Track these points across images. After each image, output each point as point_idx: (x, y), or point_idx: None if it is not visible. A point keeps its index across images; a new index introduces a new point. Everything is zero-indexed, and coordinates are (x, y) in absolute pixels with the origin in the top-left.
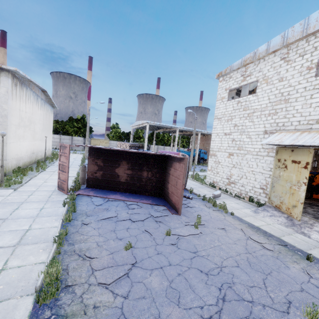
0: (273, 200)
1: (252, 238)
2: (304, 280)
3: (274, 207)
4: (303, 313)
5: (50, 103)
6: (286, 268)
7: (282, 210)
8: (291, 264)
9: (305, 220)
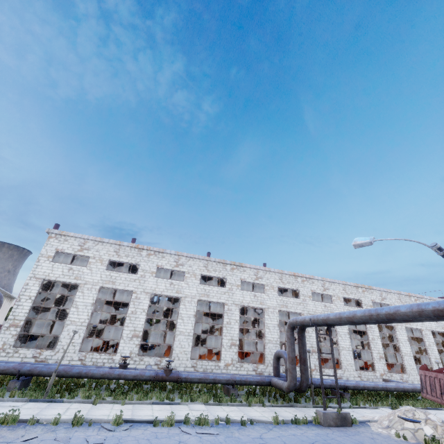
0: None
1: None
2: None
3: None
4: None
5: (10, 295)
6: None
7: None
8: None
9: None
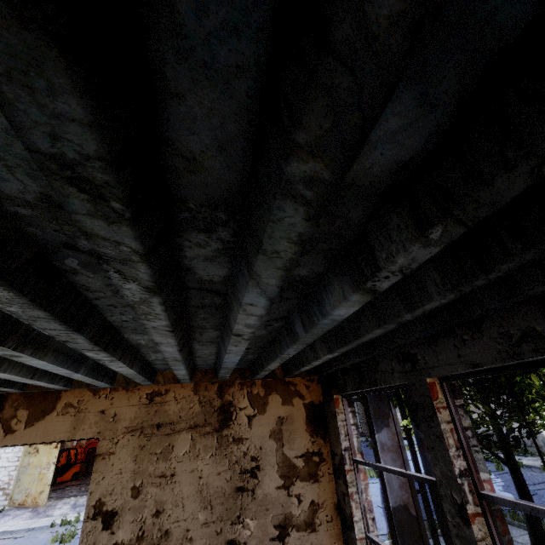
0: (17, 498)
1: (2, 538)
2: (50, 536)
3: (17, 507)
4: (51, 542)
5: None
6: (37, 538)
7: (27, 504)
8: (40, 535)
9: (50, 504)
